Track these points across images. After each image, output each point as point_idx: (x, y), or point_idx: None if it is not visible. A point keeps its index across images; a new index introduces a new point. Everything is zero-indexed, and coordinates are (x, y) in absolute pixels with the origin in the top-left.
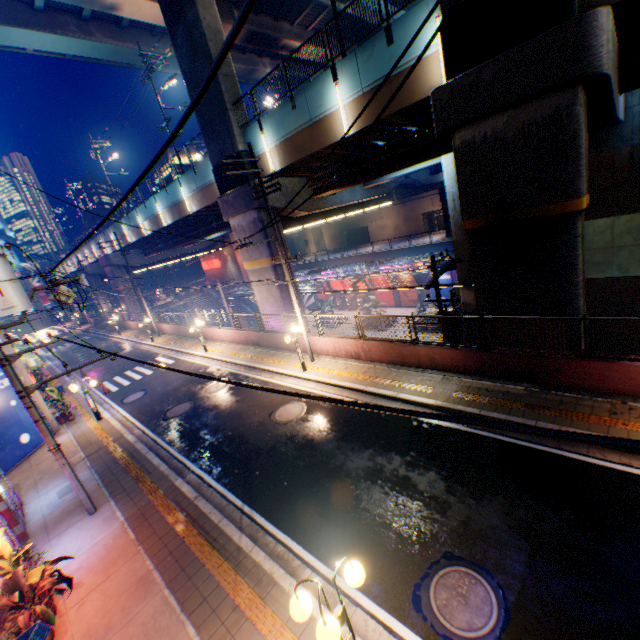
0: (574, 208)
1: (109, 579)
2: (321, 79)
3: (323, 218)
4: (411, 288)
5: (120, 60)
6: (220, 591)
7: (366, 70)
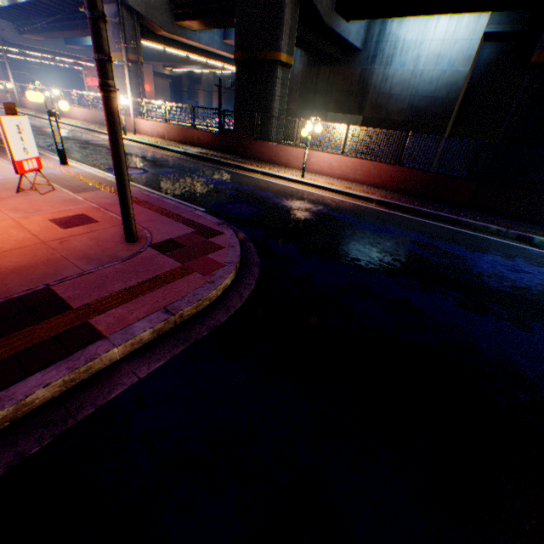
0: (277, 59)
1: None
2: None
3: (184, 50)
4: None
5: None
6: None
7: None
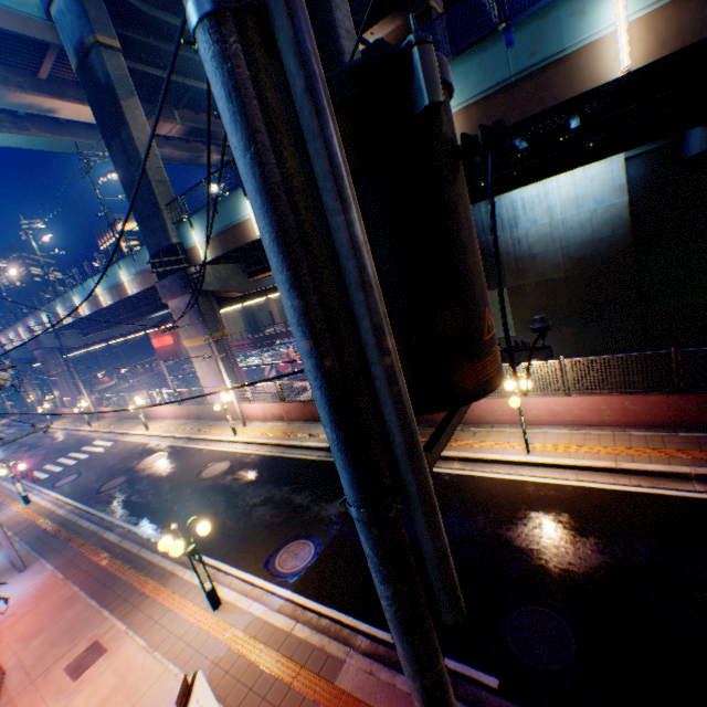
0: None
1: (40, 605)
2: (236, 194)
3: (263, 296)
4: None
5: (57, 150)
6: (133, 588)
7: None
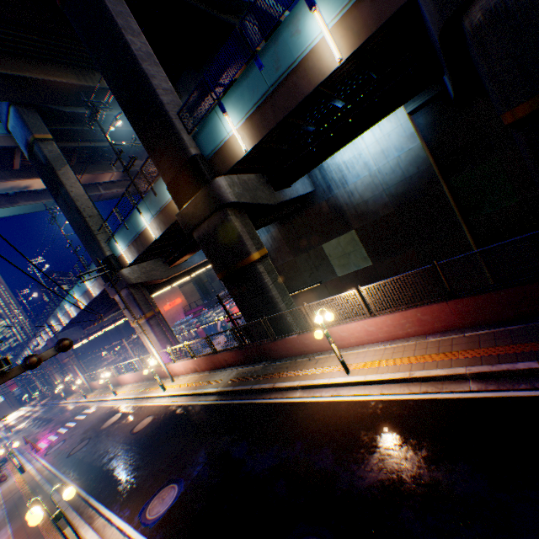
0: (251, 260)
1: None
2: (135, 213)
3: (185, 276)
4: None
5: (40, 209)
6: None
7: (152, 207)
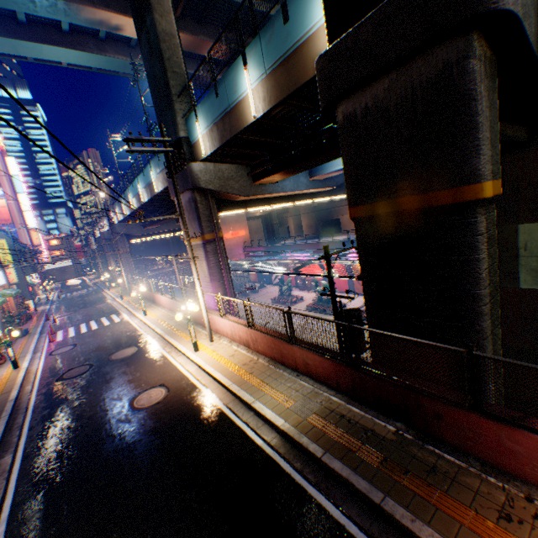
0: (472, 195)
1: None
2: (235, 65)
3: (266, 204)
4: (343, 277)
5: (129, 72)
6: None
7: (268, 51)
